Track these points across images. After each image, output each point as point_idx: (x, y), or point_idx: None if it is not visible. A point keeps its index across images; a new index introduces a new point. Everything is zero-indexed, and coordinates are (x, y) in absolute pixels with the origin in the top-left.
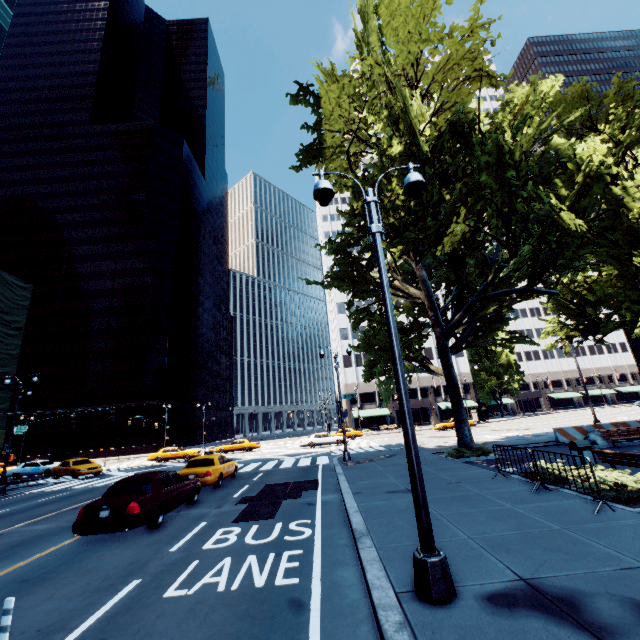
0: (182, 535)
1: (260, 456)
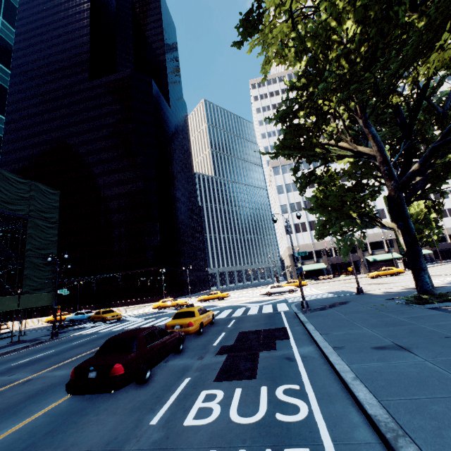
0: (165, 397)
1: (230, 304)
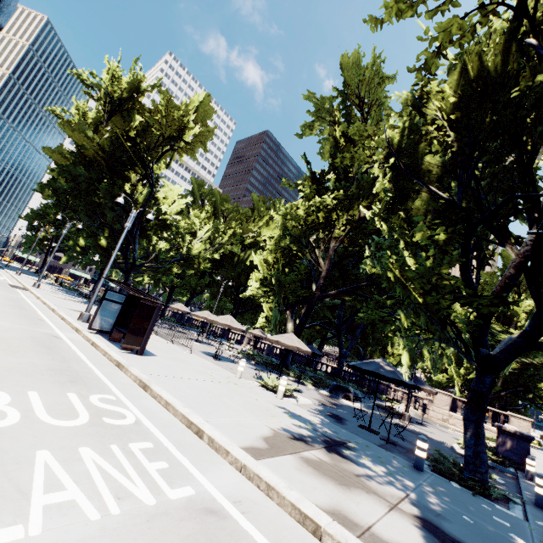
0: None
1: None
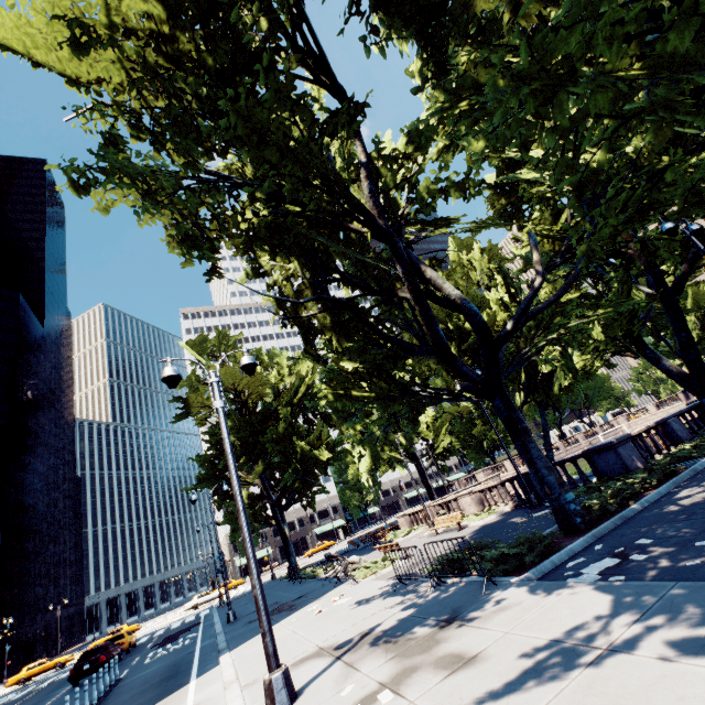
0: (132, 662)
1: (146, 633)
